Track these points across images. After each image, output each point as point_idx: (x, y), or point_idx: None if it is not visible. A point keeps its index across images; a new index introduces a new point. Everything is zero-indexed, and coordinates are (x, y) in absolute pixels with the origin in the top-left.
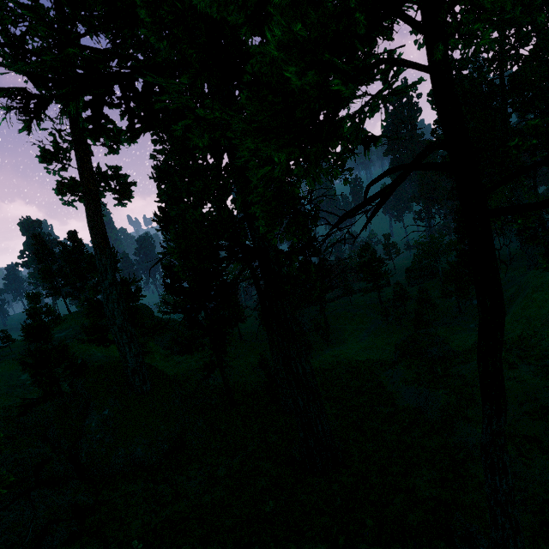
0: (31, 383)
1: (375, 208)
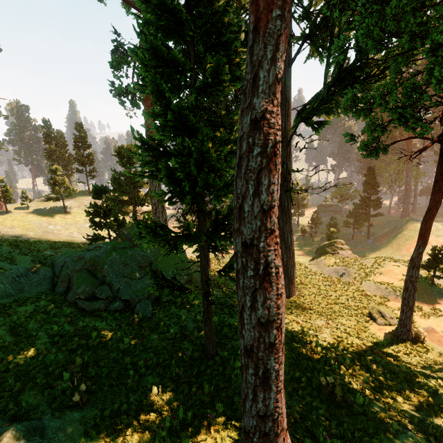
0: (90, 226)
1: (421, 151)
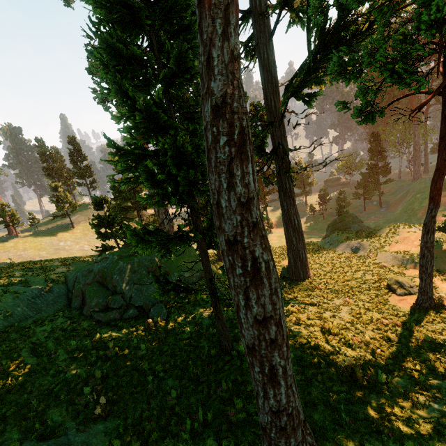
0: (97, 238)
1: (420, 108)
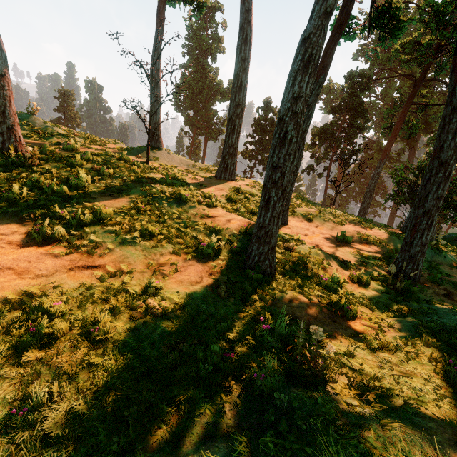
0: None
1: None
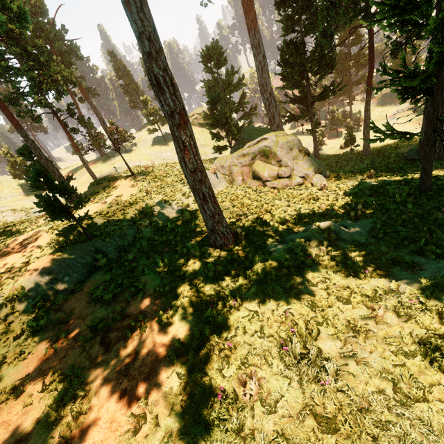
0: (212, 139)
1: None
